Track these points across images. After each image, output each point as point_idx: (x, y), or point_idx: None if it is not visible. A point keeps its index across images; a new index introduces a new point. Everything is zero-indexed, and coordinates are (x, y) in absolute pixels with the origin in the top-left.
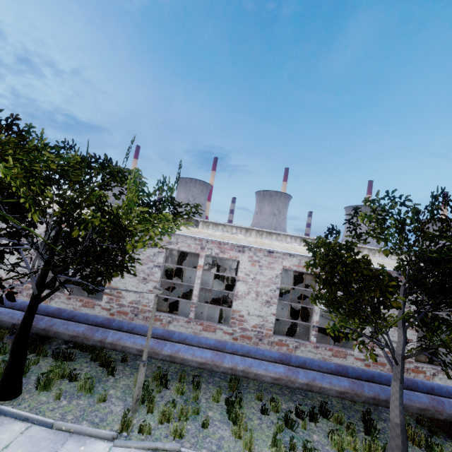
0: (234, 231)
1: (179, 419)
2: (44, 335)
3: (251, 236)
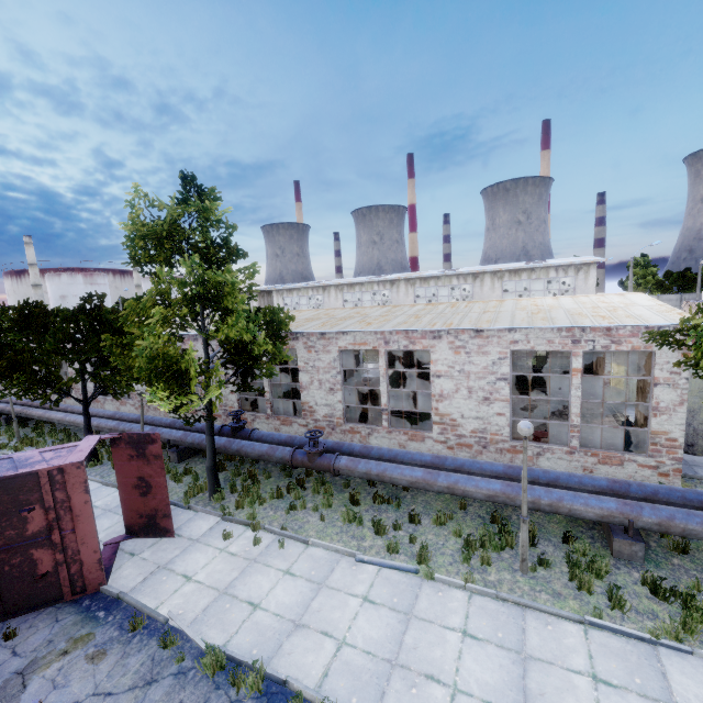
0: (311, 293)
1: (30, 445)
2: (10, 414)
3: (331, 295)
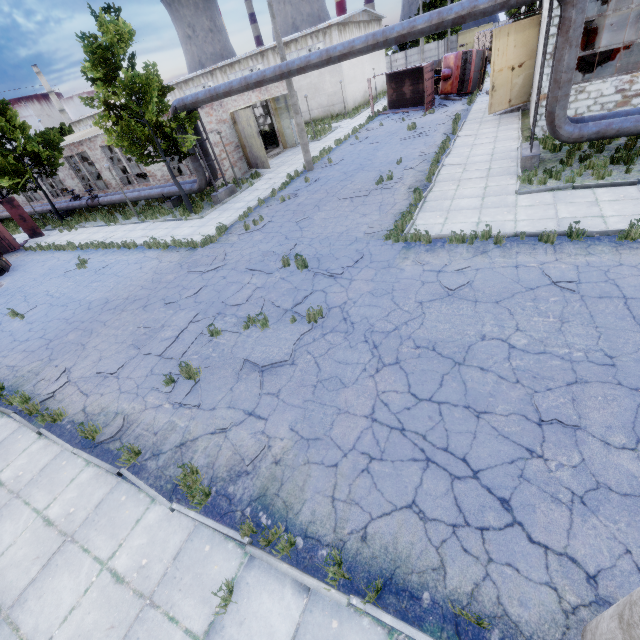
0: None
1: None
2: None
3: (176, 95)
